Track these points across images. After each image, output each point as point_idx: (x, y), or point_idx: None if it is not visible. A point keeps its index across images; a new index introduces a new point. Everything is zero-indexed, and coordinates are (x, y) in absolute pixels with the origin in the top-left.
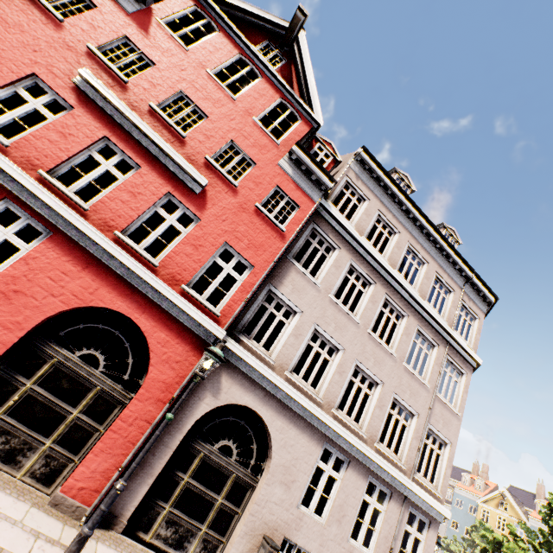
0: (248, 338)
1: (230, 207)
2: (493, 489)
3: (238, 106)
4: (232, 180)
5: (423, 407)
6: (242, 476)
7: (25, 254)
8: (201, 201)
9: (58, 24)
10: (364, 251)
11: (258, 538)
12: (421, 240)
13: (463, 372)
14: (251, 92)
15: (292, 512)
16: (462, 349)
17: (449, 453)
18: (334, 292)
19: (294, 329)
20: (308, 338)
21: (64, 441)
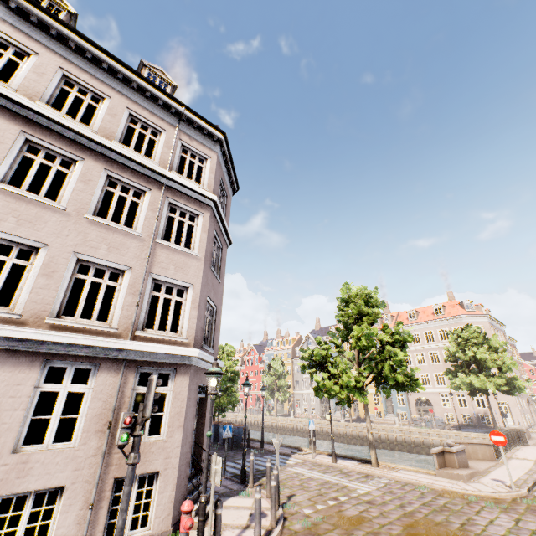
0: None
1: None
2: None
3: None
4: None
5: (138, 259)
6: None
7: None
8: None
9: None
10: None
11: None
12: (87, 68)
13: (198, 214)
14: None
15: None
16: (188, 189)
17: (192, 295)
18: None
19: None
20: None
21: None
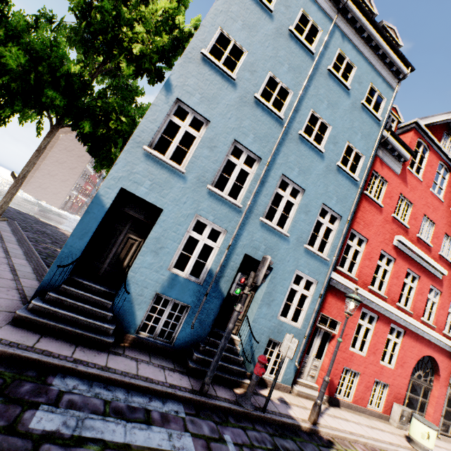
0: None
1: (450, 277)
2: None
3: (444, 205)
4: (450, 261)
5: None
6: None
7: (401, 345)
8: (441, 281)
9: (380, 209)
10: None
11: None
12: None
13: None
14: (447, 188)
15: None
16: None
17: None
18: None
19: None
20: None
21: (420, 409)
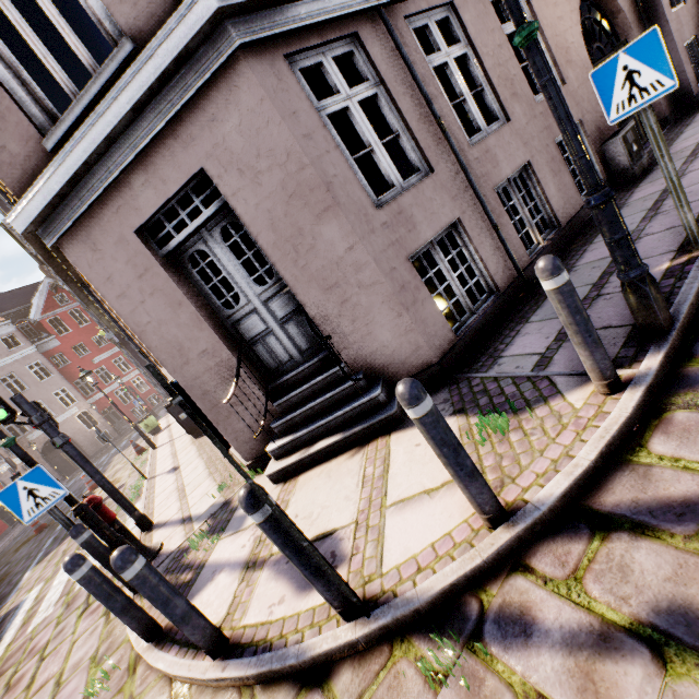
0: None
1: None
2: None
3: None
4: None
5: None
6: None
7: None
8: None
9: None
10: None
11: None
12: None
13: None
14: None
15: None
16: None
17: None
18: None
19: None
20: None
21: None
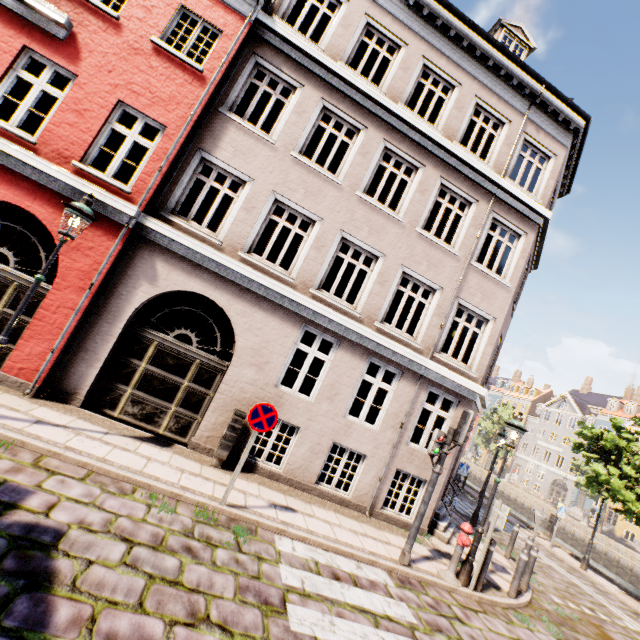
0: (185, 220)
1: (115, 52)
2: None
3: None
4: (108, 9)
5: (450, 280)
6: (207, 361)
7: None
8: (73, 51)
9: None
10: (341, 82)
11: (232, 413)
12: (446, 50)
13: (521, 234)
14: None
15: (269, 391)
16: (518, 202)
17: (491, 330)
18: (302, 150)
19: (244, 202)
20: (266, 211)
21: None
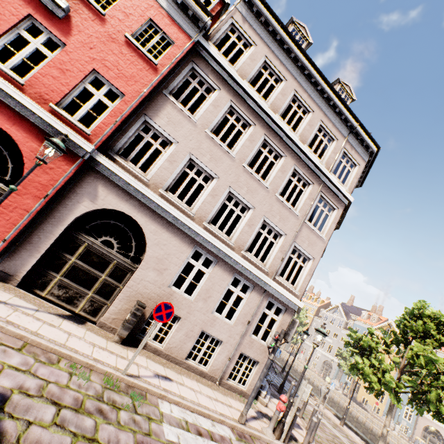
0: (125, 160)
1: (98, 36)
2: (384, 321)
3: None
4: (98, 7)
5: (291, 230)
6: (122, 263)
7: None
8: (66, 27)
9: None
10: (244, 93)
11: (134, 303)
12: (308, 89)
13: (335, 208)
14: None
15: (164, 290)
16: (336, 188)
17: (311, 265)
18: (213, 129)
19: (169, 156)
20: (183, 165)
21: None
